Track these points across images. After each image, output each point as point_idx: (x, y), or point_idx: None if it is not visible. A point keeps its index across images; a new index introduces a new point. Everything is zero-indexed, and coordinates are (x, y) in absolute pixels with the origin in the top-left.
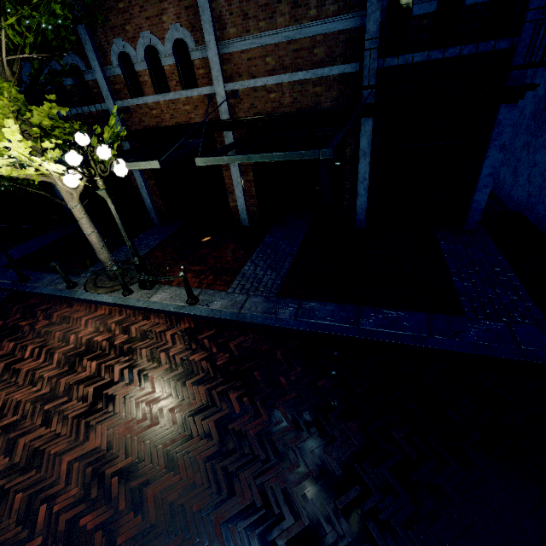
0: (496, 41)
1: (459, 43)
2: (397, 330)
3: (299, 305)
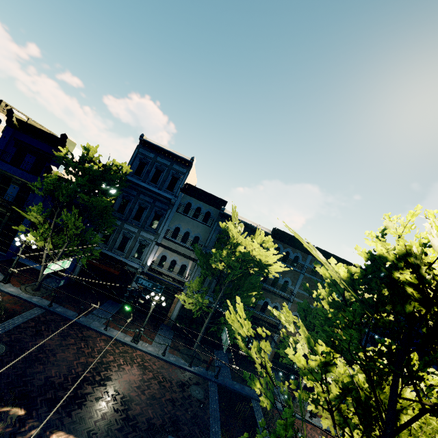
0: None
1: None
2: None
3: None
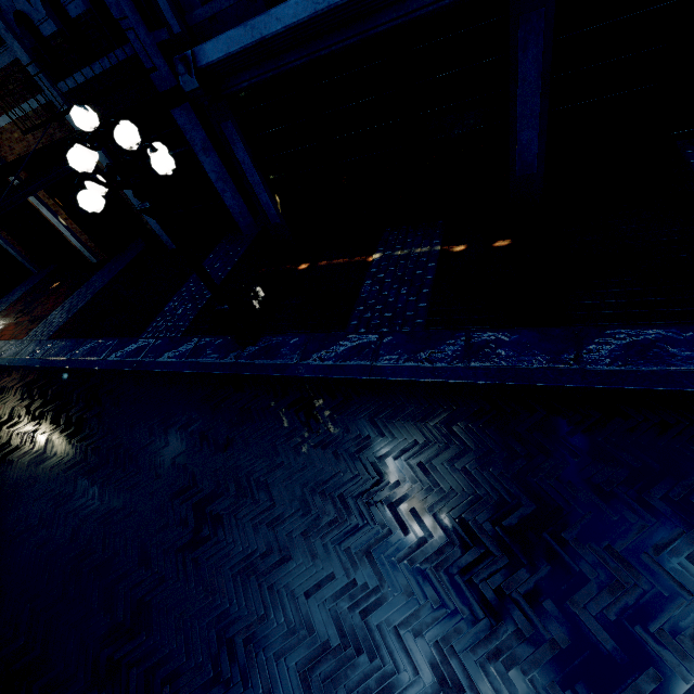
0: (120, 49)
1: (99, 56)
2: (88, 357)
3: (53, 345)
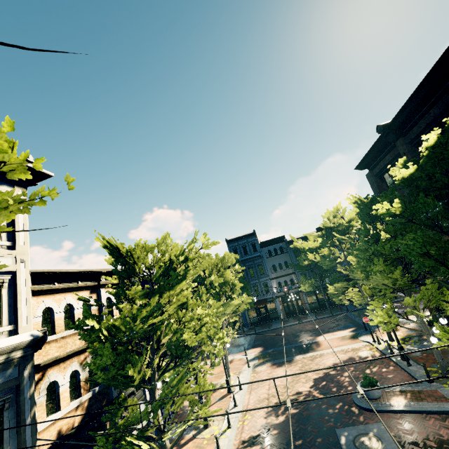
0: None
1: None
2: None
3: None
